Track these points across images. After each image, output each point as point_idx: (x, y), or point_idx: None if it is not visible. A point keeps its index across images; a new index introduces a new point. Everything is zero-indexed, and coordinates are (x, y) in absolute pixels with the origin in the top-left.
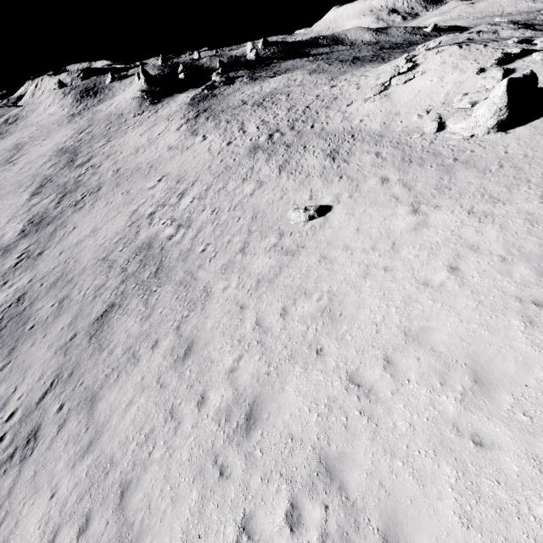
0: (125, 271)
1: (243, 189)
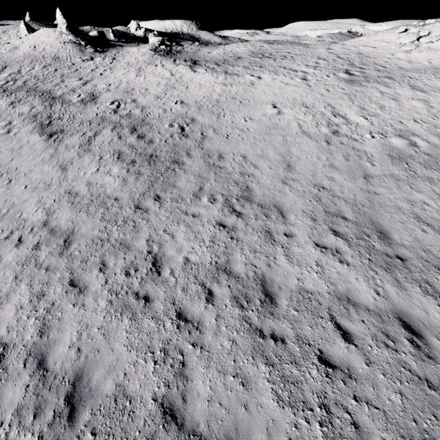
0: (431, 178)
1: (412, 105)
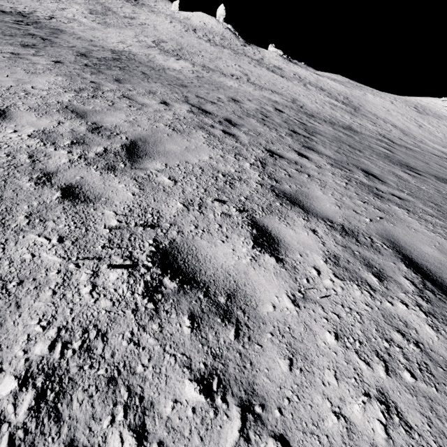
0: None
1: None
